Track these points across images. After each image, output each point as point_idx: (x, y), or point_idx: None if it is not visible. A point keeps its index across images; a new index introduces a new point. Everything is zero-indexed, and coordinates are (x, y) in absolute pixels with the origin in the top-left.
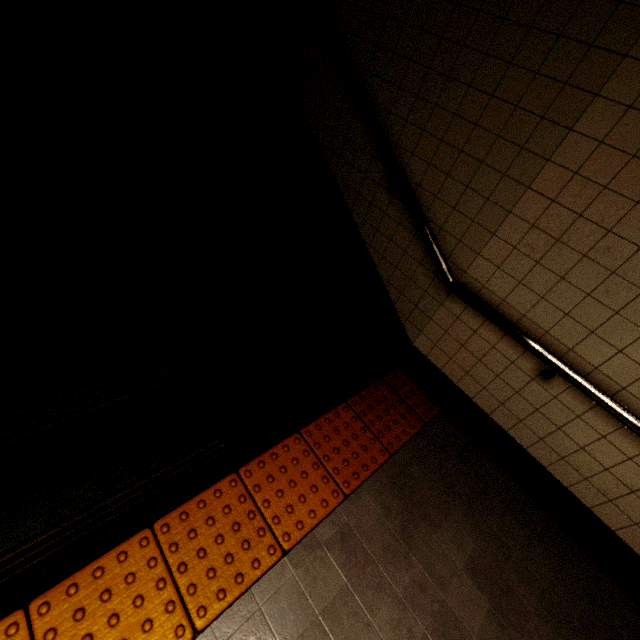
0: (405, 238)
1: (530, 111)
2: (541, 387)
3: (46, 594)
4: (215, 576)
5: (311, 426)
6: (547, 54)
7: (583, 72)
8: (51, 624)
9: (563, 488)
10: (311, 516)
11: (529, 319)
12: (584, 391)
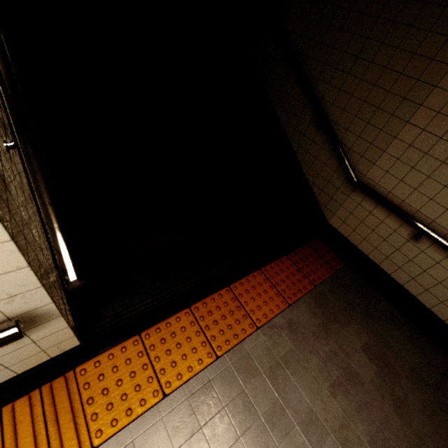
0: (325, 156)
1: (410, 76)
2: (413, 245)
3: (147, 330)
4: (223, 334)
5: (267, 267)
6: (421, 42)
7: (444, 52)
8: (151, 343)
9: (427, 309)
10: (271, 312)
11: (406, 203)
12: (441, 245)
